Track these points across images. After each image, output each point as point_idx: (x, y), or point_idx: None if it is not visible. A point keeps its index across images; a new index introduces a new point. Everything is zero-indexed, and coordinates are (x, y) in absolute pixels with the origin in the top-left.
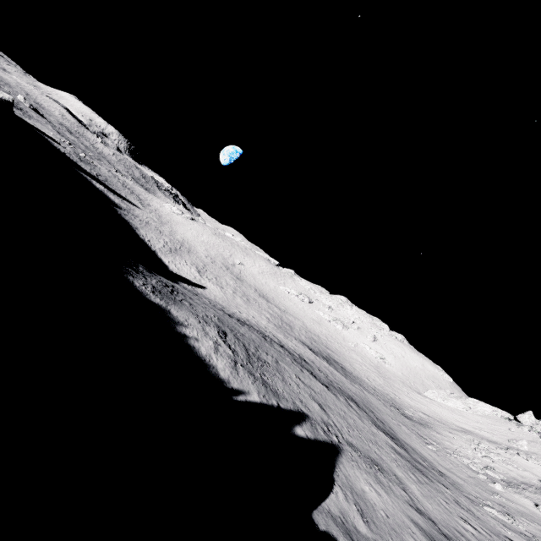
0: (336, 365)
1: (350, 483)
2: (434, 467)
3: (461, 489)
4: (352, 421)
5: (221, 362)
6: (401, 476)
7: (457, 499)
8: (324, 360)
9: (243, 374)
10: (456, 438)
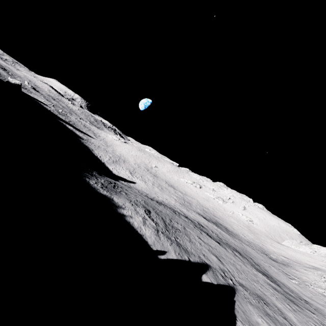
0: (222, 227)
1: (247, 318)
2: (300, 296)
3: (323, 313)
4: (239, 266)
5: (148, 231)
6: (280, 307)
7: (323, 322)
8: (213, 224)
9: (163, 238)
10: (310, 273)
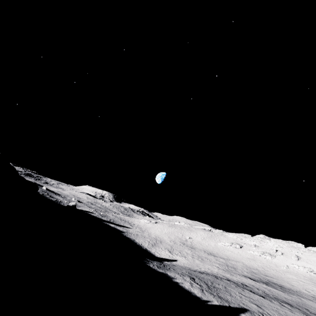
0: (275, 285)
1: None
2: None
3: None
4: (283, 312)
5: (196, 290)
6: None
7: None
8: (263, 284)
9: (207, 294)
10: None
